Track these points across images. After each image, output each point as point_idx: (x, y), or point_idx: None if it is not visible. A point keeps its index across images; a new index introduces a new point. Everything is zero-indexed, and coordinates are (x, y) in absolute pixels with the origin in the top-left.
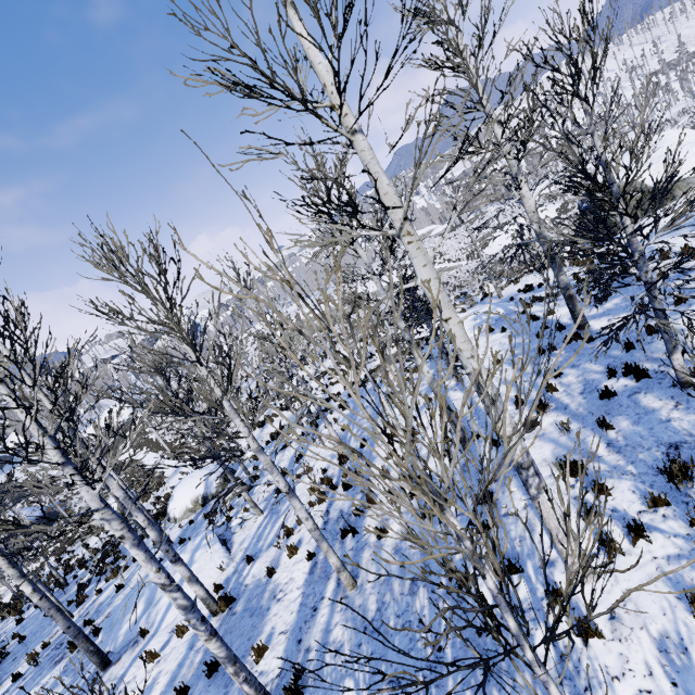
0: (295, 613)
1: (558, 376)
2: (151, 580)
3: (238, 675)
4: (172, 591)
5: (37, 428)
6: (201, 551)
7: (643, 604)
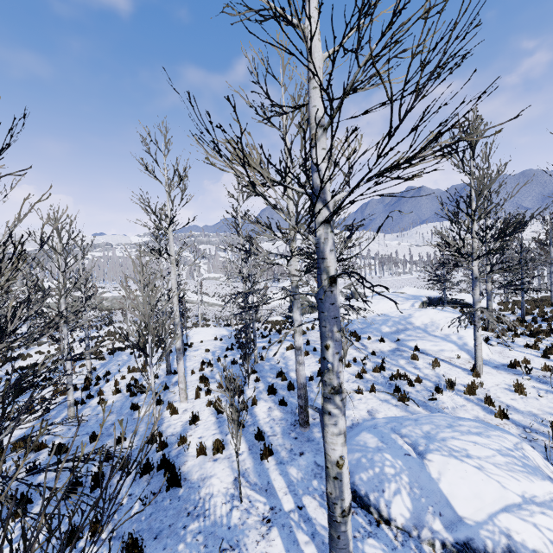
0: (25, 430)
1: (225, 357)
2: None
3: None
4: None
5: None
6: None
7: (196, 407)
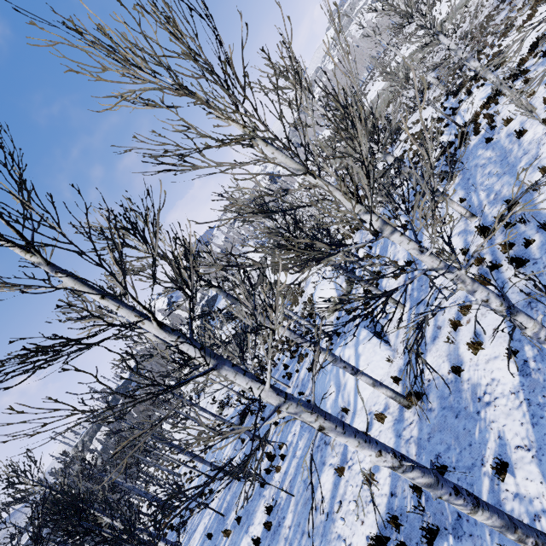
0: (529, 425)
1: None
2: (374, 463)
3: (523, 541)
4: (404, 470)
5: (167, 336)
6: (361, 346)
7: None
